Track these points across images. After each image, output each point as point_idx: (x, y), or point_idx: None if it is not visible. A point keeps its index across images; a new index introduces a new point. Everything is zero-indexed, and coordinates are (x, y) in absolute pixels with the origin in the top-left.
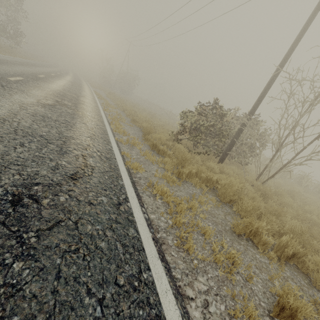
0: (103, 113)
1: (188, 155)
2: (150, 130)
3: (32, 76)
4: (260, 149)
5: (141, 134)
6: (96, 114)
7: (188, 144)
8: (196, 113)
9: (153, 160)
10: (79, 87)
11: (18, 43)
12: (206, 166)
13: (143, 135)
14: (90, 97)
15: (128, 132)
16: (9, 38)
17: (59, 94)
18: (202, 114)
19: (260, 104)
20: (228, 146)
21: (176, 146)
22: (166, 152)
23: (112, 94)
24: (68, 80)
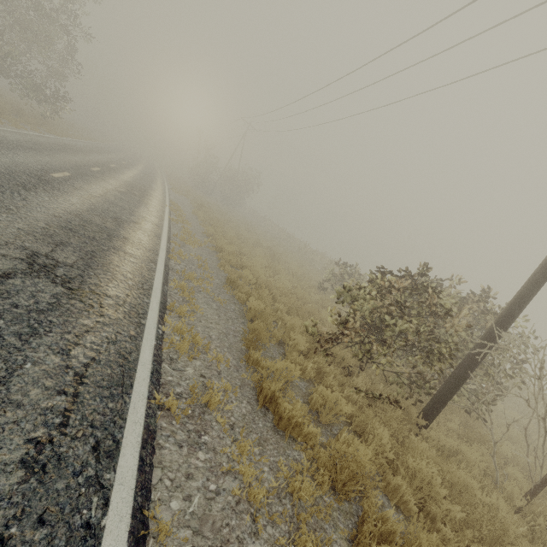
0: (160, 274)
1: (367, 465)
2: (262, 333)
3: (28, 178)
4: (546, 418)
5: (241, 332)
6: (139, 282)
7: (349, 359)
8: (375, 293)
9: (257, 499)
10: (141, 195)
11: (56, 110)
12: (405, 464)
13: (245, 343)
14: (150, 222)
15: (209, 331)
16: (43, 101)
17: (64, 227)
18: (386, 295)
19: (535, 294)
20: (450, 382)
21: (325, 396)
22: (300, 426)
23: (203, 209)
24: (124, 180)
